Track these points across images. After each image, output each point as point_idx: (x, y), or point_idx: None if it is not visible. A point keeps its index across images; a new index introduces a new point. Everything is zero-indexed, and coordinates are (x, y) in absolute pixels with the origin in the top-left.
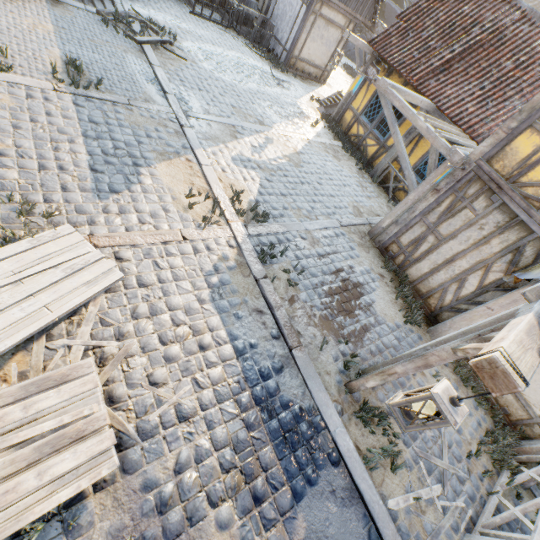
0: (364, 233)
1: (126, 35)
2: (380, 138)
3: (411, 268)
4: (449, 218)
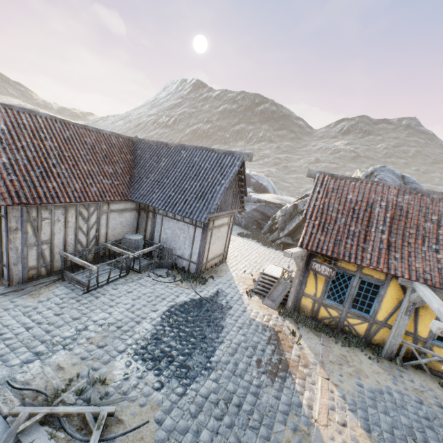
0: None
1: None
2: (365, 315)
3: None
4: None
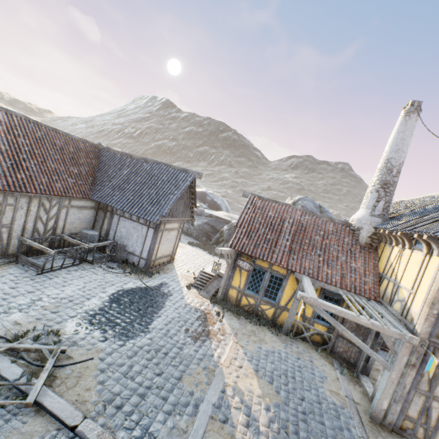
0: (371, 423)
1: (4, 403)
2: (272, 302)
3: (437, 436)
4: (438, 383)
